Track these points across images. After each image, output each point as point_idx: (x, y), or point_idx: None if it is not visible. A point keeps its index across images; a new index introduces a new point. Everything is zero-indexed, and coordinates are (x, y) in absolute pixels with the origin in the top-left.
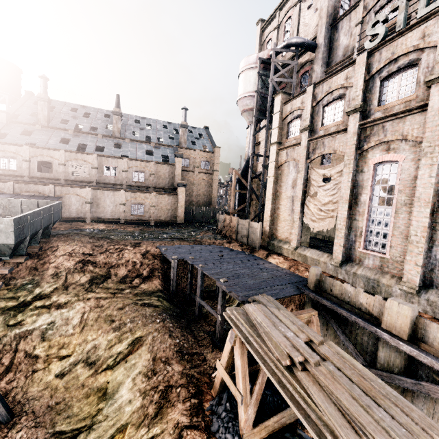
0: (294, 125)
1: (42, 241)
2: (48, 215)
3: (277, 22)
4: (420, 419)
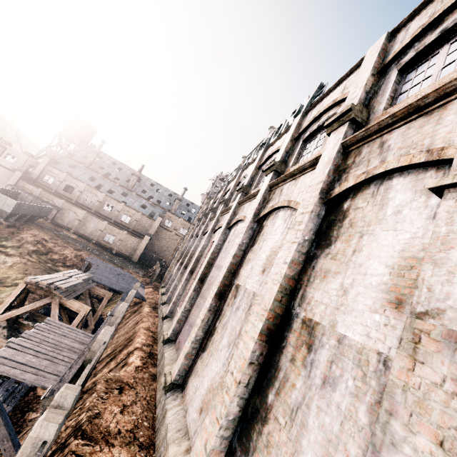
0: None
1: (28, 223)
2: (39, 210)
3: None
4: (66, 284)
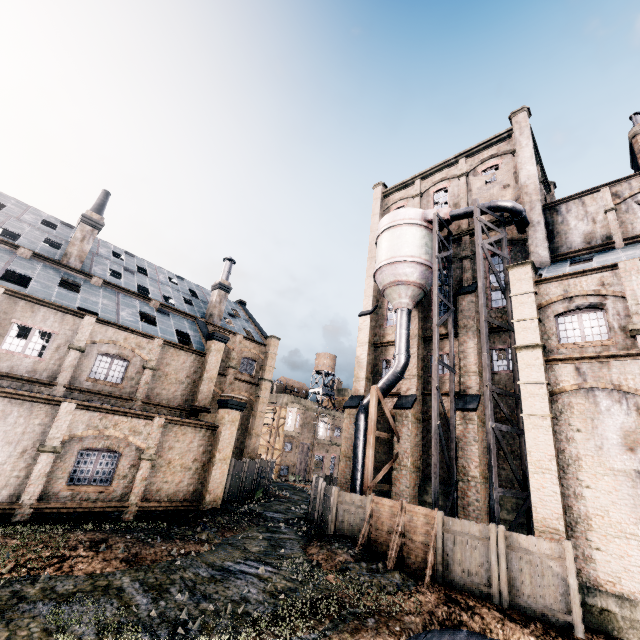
0: (578, 321)
1: None
2: None
3: (418, 190)
4: None
